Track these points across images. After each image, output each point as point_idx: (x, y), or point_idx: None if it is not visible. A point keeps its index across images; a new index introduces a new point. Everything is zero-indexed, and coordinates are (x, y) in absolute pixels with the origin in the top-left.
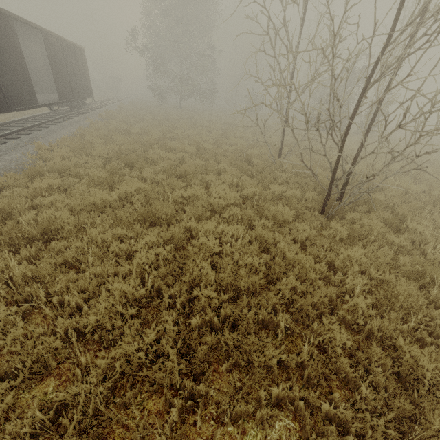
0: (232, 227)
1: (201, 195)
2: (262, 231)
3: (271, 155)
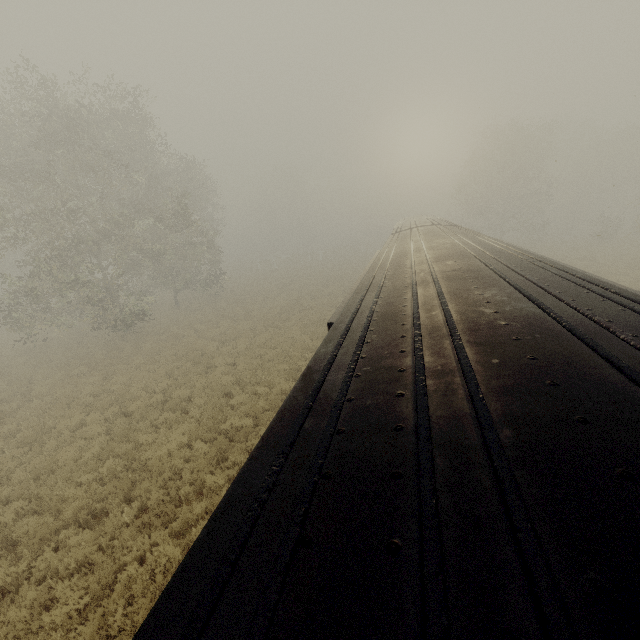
0: None
1: None
2: None
3: None
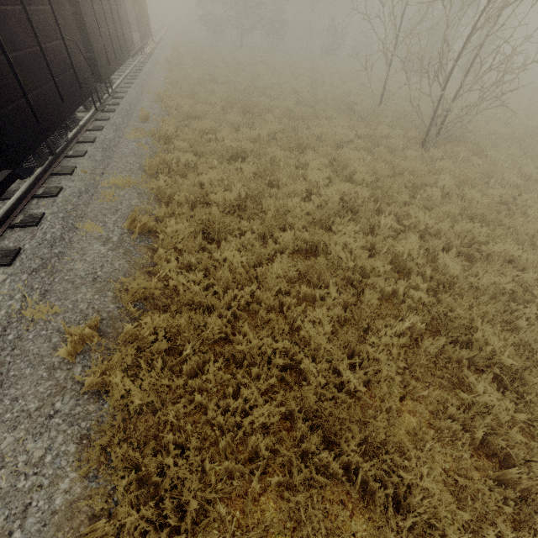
0: (358, 153)
1: (327, 133)
2: (382, 153)
3: (373, 102)
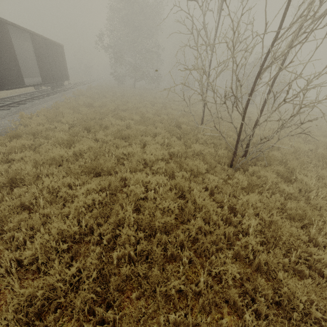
0: (157, 177)
1: (137, 152)
2: (179, 181)
3: (196, 122)
